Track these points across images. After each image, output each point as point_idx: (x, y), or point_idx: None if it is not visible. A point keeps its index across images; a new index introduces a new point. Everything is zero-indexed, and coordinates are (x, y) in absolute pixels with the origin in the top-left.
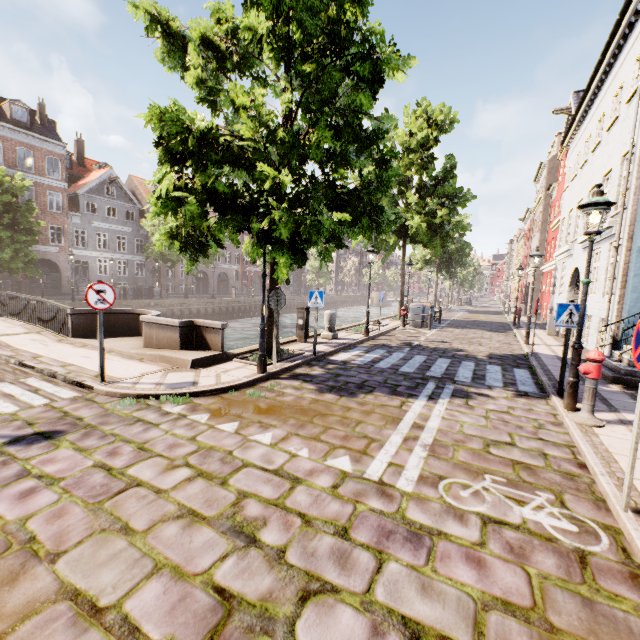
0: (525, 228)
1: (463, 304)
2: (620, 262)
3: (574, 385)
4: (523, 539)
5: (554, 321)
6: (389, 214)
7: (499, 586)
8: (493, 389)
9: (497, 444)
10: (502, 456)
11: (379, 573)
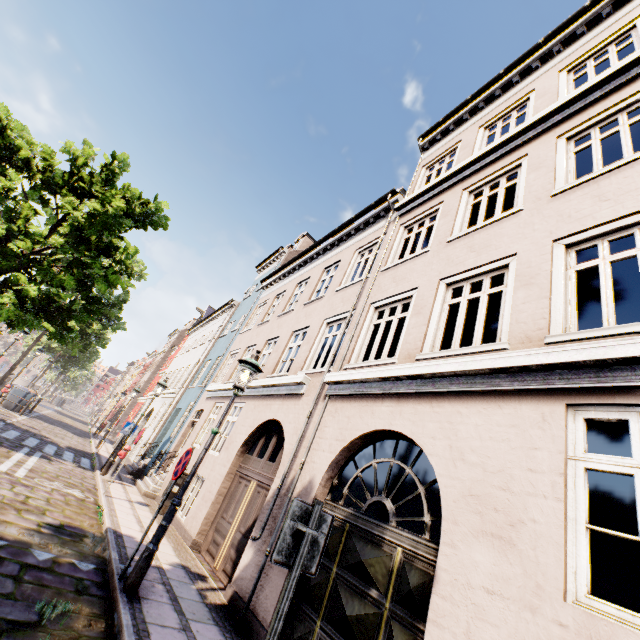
0: (147, 362)
1: (55, 402)
2: (169, 412)
3: (112, 462)
4: (67, 494)
5: (122, 429)
6: (73, 333)
7: (56, 497)
8: (67, 461)
9: (63, 477)
10: (65, 480)
11: (15, 488)
